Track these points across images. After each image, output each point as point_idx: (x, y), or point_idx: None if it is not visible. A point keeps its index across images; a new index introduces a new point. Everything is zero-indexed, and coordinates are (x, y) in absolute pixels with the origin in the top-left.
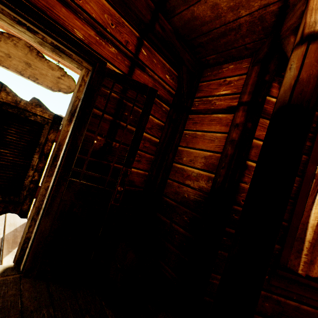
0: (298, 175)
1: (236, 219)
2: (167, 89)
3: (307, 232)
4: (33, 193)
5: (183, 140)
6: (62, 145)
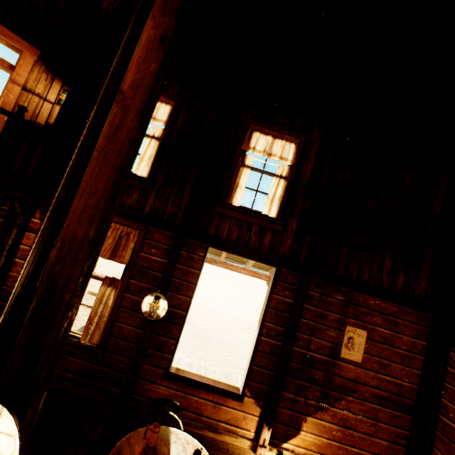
0: None
1: (5, 295)
2: None
3: None
4: None
5: None
6: None
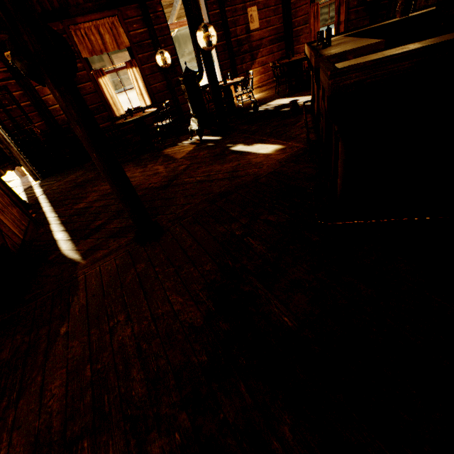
0: (90, 81)
1: None
2: (2, 71)
3: (110, 101)
4: (15, 157)
5: (41, 94)
6: (2, 134)
